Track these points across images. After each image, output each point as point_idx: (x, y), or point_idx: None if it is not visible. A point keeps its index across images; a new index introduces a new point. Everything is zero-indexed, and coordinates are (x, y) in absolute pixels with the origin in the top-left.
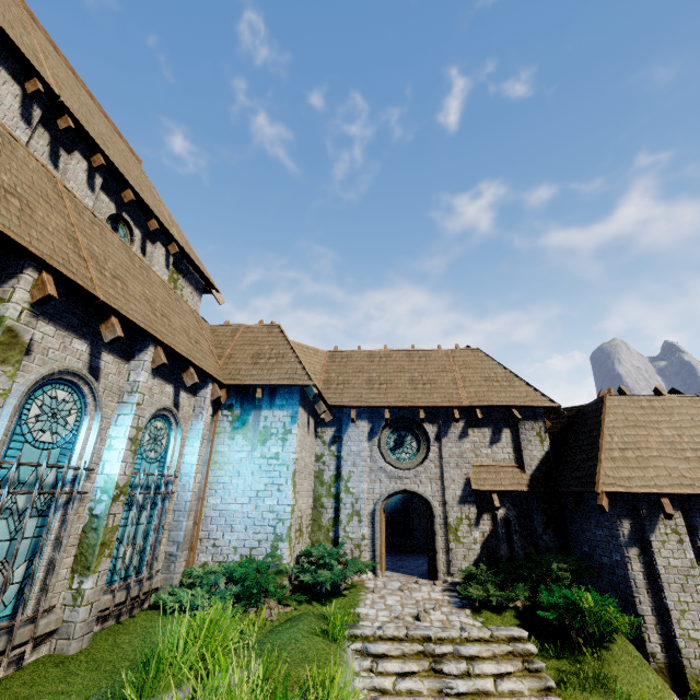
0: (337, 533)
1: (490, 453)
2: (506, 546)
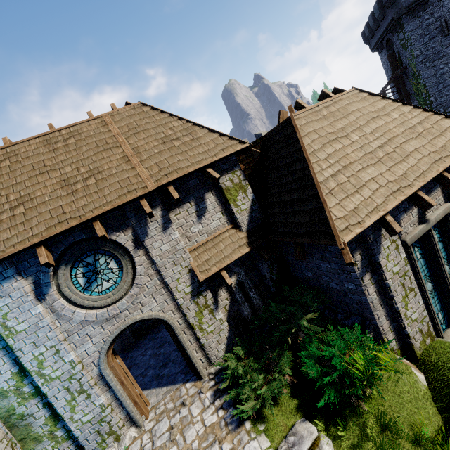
0: (67, 426)
1: (202, 228)
2: (247, 305)
